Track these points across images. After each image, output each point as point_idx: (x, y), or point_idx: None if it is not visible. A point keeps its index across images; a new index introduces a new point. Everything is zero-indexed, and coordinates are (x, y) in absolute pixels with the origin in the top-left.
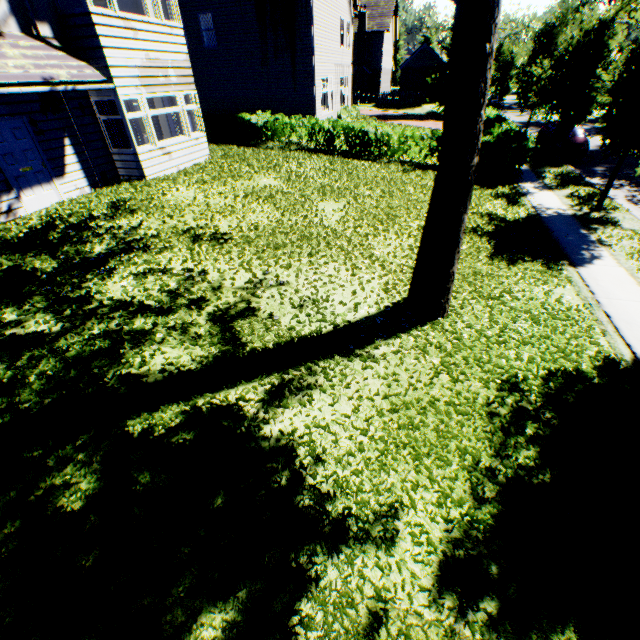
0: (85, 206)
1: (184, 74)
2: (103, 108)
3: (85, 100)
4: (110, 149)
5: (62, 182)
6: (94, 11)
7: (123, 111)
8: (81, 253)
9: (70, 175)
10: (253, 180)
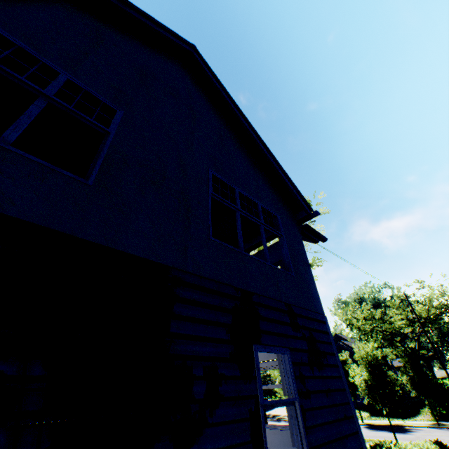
0: None
1: None
2: None
3: None
4: None
5: None
6: None
7: None
8: None
9: None
10: None
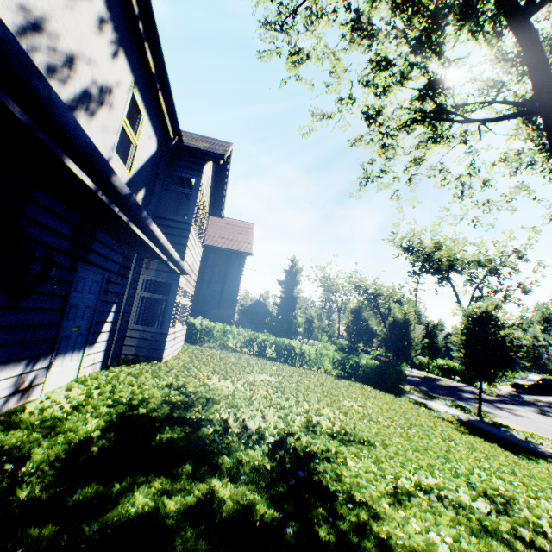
0: (140, 388)
1: (195, 279)
2: (142, 286)
3: (138, 275)
4: (129, 323)
5: (89, 351)
6: (193, 223)
7: (176, 293)
8: (257, 468)
9: (97, 344)
10: (254, 374)
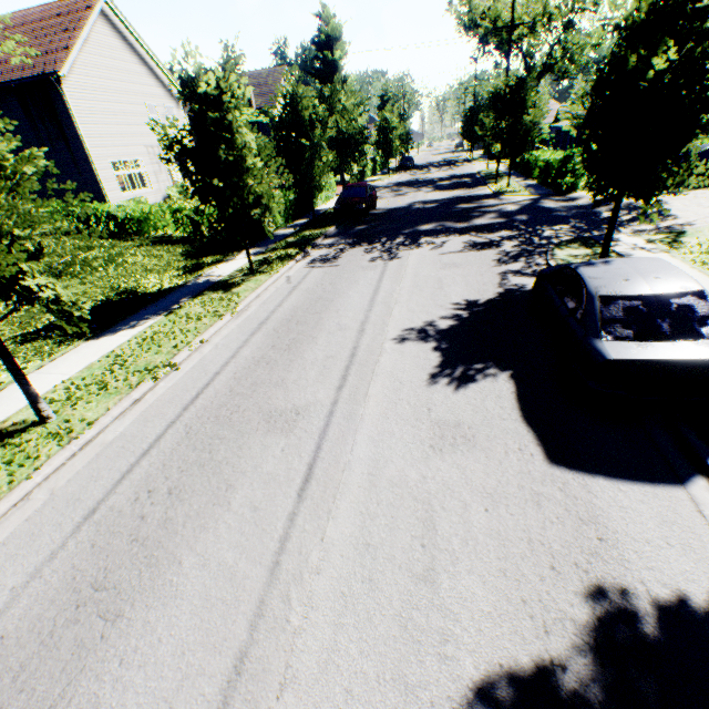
0: None
1: None
2: None
3: None
4: None
5: None
6: None
7: None
8: None
9: None
10: None
